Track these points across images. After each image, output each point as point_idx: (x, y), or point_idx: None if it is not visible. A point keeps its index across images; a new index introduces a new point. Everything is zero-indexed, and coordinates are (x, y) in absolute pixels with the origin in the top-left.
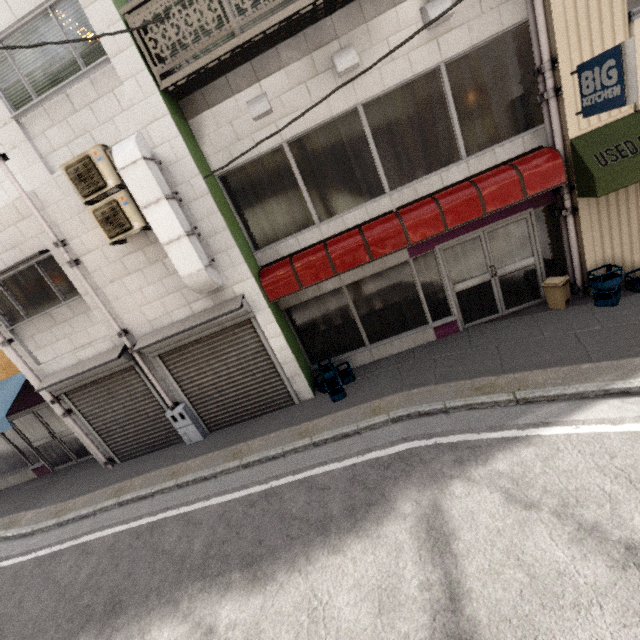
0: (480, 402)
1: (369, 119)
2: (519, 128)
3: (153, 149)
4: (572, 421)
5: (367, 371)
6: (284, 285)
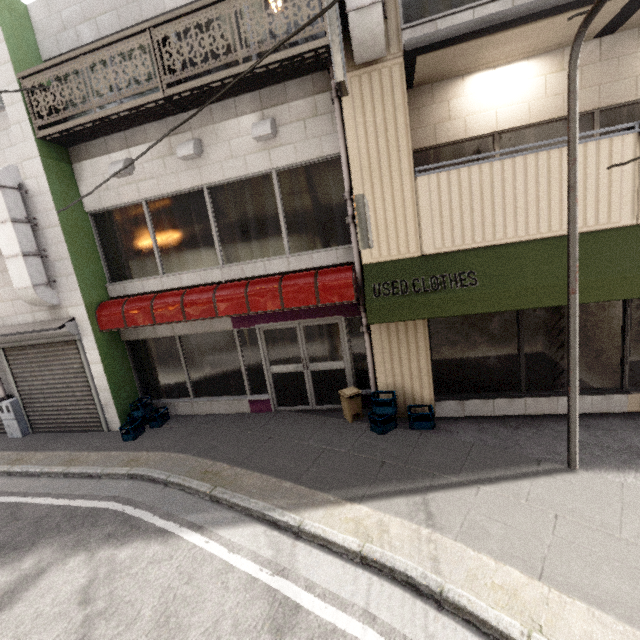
0: (189, 486)
1: (213, 200)
2: (338, 241)
3: (25, 180)
4: (215, 534)
5: (178, 422)
6: (113, 320)
